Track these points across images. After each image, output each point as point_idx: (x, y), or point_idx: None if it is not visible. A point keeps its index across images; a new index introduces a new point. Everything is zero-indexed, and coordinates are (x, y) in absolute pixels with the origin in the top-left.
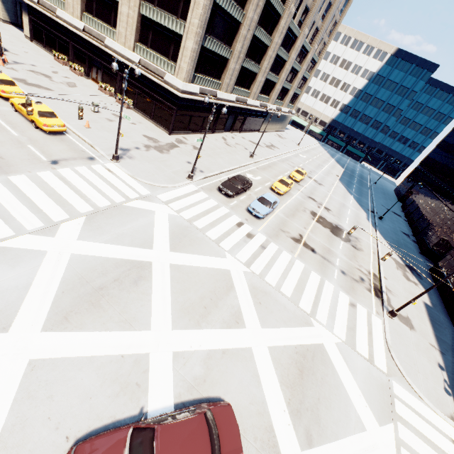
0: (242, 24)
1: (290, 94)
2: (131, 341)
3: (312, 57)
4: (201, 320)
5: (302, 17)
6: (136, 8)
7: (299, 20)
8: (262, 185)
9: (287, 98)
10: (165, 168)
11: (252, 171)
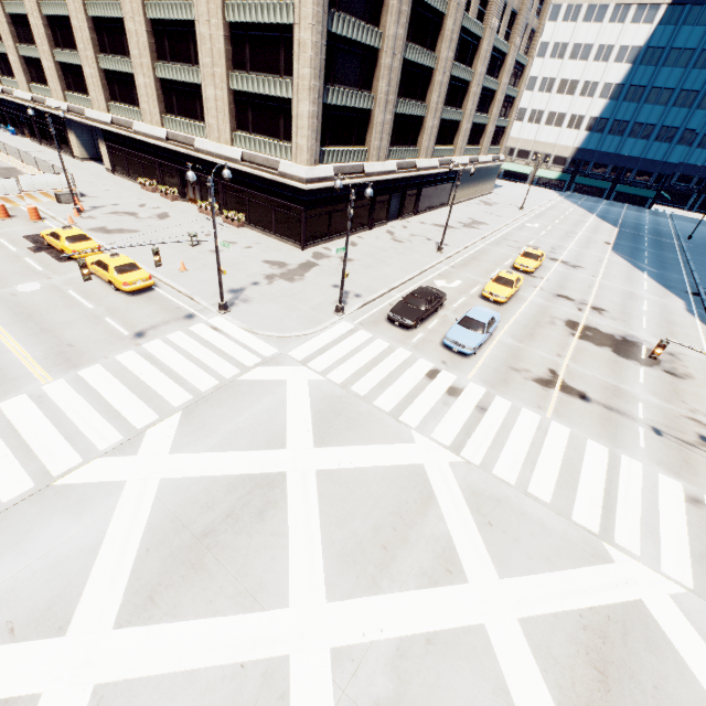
0: (381, 50)
1: (489, 131)
2: (256, 633)
3: (515, 61)
4: (380, 576)
5: (482, 3)
6: (224, 84)
7: (477, 10)
8: (464, 294)
9: (485, 138)
10: (299, 304)
11: (445, 274)
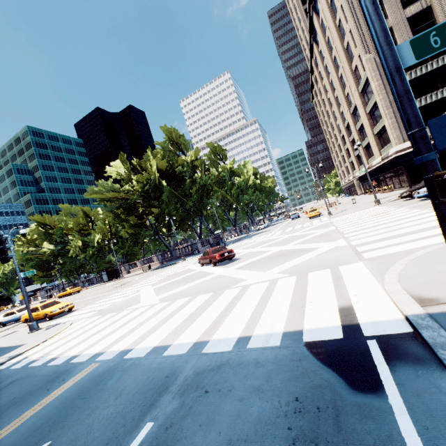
0: None
1: None
2: (245, 250)
3: None
4: (270, 246)
5: None
6: (371, 135)
7: None
8: None
9: None
10: (363, 207)
11: None
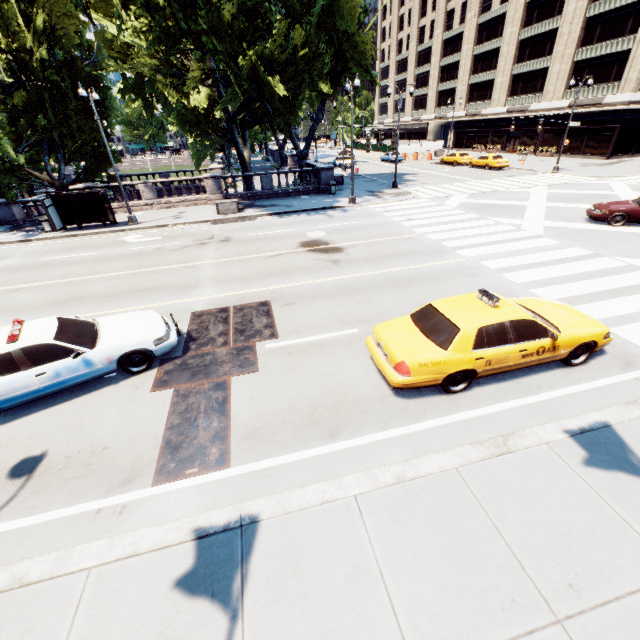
0: None
1: None
2: None
3: None
4: None
5: None
6: (569, 59)
7: None
8: None
9: None
10: (610, 171)
11: None
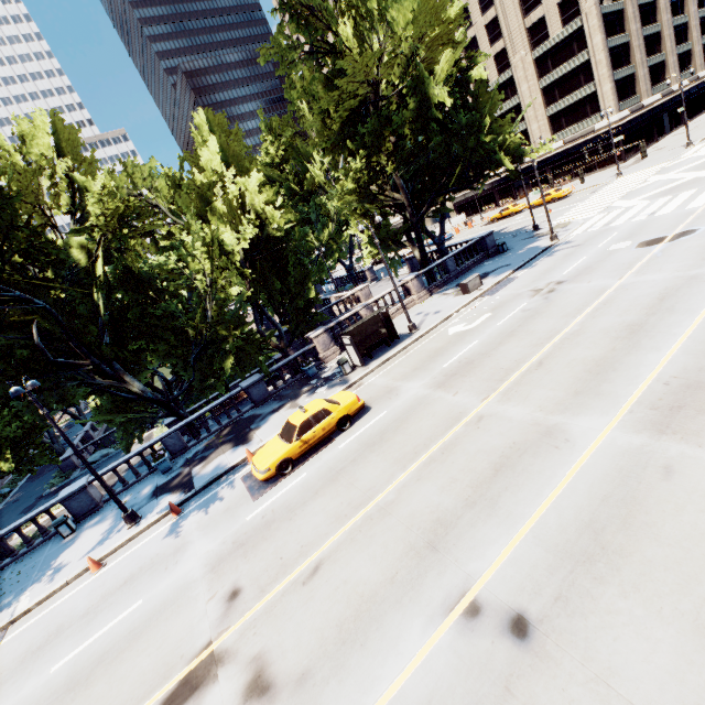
0: (630, 42)
1: None
2: None
3: None
4: None
5: None
6: (543, 117)
7: None
8: None
9: None
10: (658, 159)
11: None
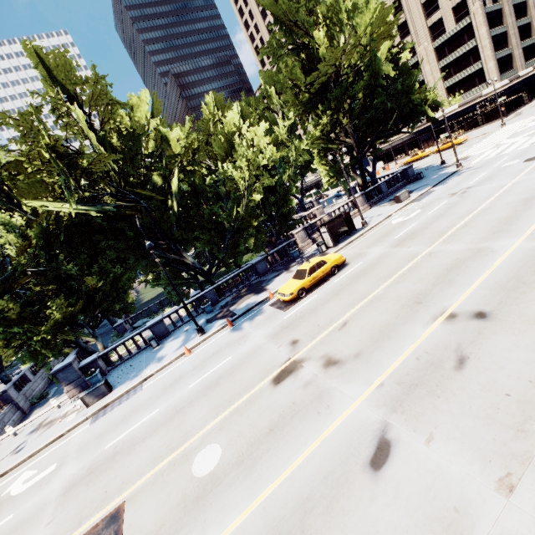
0: (507, 31)
1: None
2: None
3: None
4: None
5: None
6: (442, 88)
7: None
8: None
9: None
10: (533, 112)
11: None
